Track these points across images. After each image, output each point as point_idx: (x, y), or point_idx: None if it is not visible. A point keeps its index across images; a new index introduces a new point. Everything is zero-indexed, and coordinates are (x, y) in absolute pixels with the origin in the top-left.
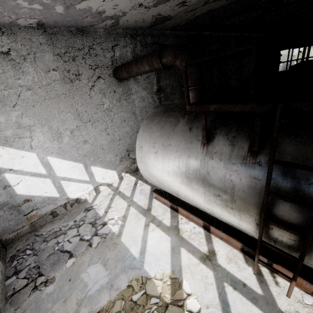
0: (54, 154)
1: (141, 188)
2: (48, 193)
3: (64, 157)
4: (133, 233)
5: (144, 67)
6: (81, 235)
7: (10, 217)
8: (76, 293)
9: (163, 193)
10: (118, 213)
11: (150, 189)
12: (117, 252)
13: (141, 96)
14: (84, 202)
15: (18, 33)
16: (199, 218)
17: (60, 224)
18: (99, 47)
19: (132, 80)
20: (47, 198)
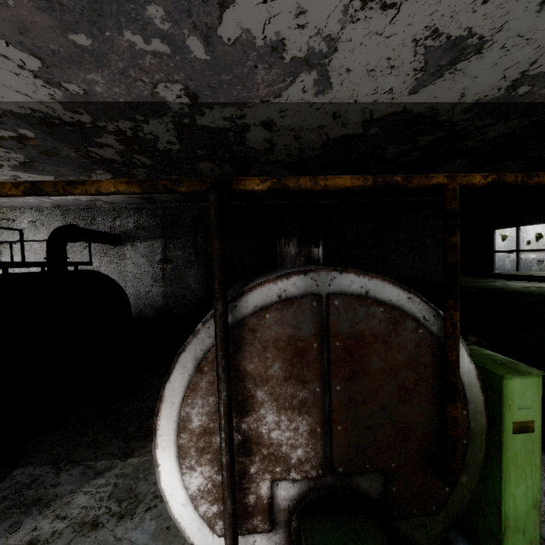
0: None
1: None
2: None
3: None
4: None
5: None
6: None
7: None
8: None
9: None
10: None
11: None
12: None
13: (137, 262)
14: None
15: (46, 210)
16: None
17: None
18: (101, 218)
19: (129, 246)
20: None
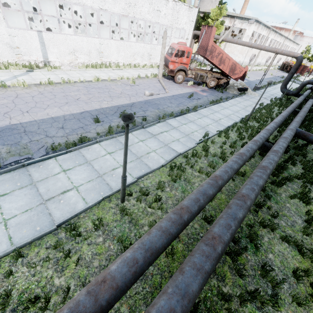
0: None
1: None
2: None
3: None
4: None
5: None
6: None
7: None
8: None
9: None
10: None
11: None
12: None
13: None
14: None
15: None
16: None
17: None
18: None
19: None
20: None
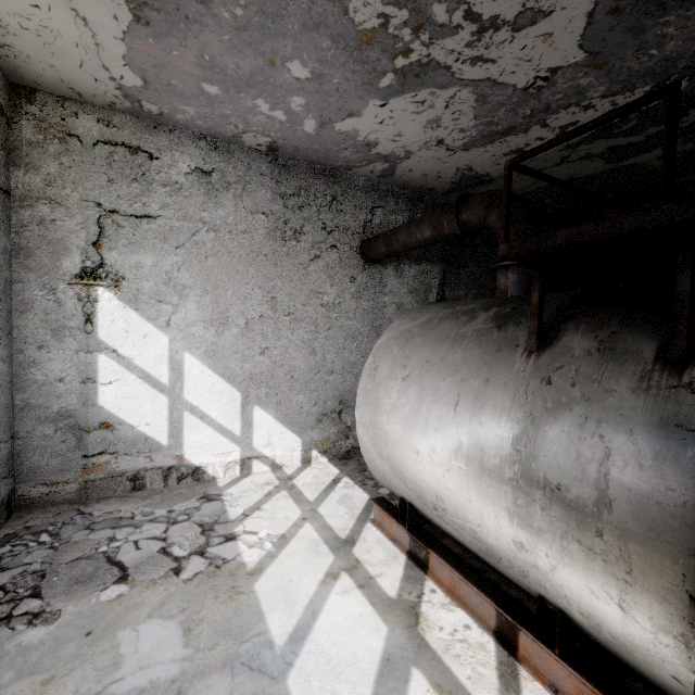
0: (198, 352)
1: (345, 491)
2: (151, 428)
3: (214, 364)
4: (291, 581)
5: (422, 232)
6: (169, 542)
7: (57, 448)
8: (83, 674)
9: (396, 511)
10: (271, 525)
11: (366, 501)
12: (232, 610)
13: (401, 302)
14: (209, 483)
15: (236, 153)
16: (488, 597)
17: (138, 506)
18: (350, 201)
19: (391, 269)
20: (143, 437)
